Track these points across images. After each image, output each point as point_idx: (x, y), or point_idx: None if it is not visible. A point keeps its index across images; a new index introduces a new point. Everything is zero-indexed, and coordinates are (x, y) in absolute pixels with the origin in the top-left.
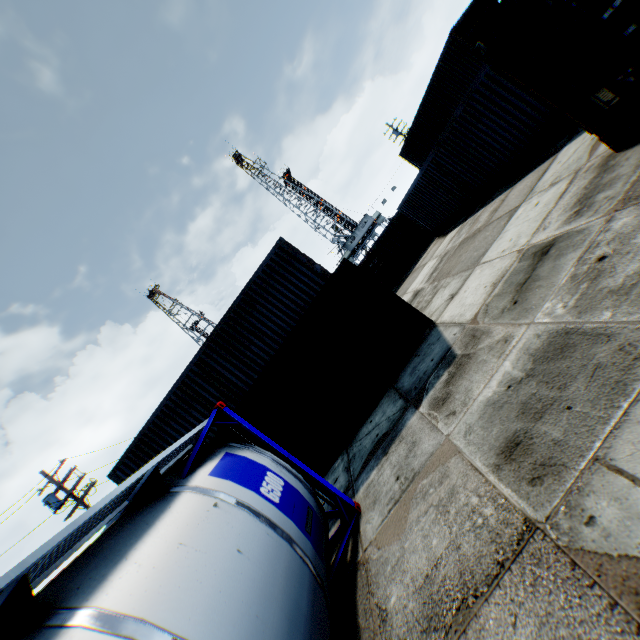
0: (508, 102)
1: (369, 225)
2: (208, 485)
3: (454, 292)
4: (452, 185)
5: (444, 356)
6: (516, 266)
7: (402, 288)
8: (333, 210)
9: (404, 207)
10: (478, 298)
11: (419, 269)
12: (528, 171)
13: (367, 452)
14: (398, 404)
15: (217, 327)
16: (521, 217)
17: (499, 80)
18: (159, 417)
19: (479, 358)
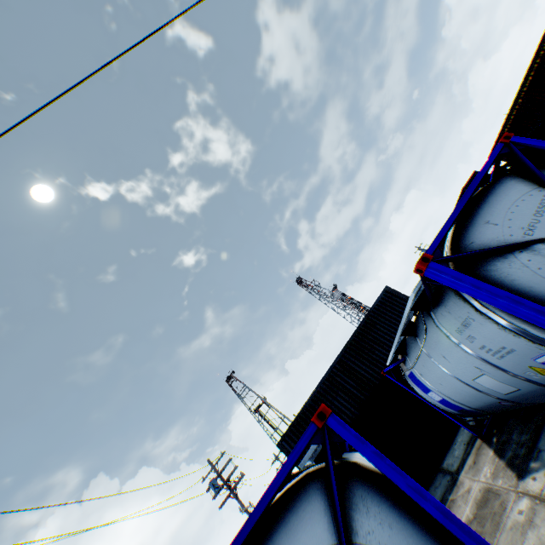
0: None
1: None
2: None
3: None
4: None
5: None
6: None
7: None
8: None
9: None
10: None
11: None
12: None
13: None
14: None
15: (350, 339)
16: None
17: None
18: (313, 400)
19: None
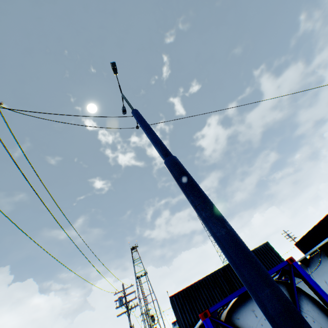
0: None
1: None
2: None
3: None
4: None
5: None
6: None
7: None
8: None
9: None
10: None
11: None
12: None
13: None
14: None
15: None
16: None
17: None
18: (200, 283)
19: None
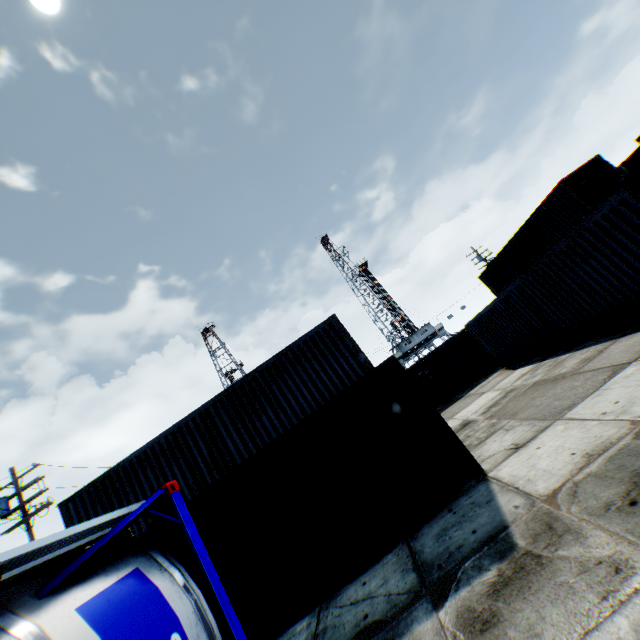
0: (625, 248)
1: (429, 334)
2: (59, 633)
3: (520, 442)
4: (534, 318)
5: (494, 535)
6: (629, 443)
7: (449, 410)
8: (397, 309)
9: (472, 326)
10: (559, 466)
11: (474, 396)
12: (639, 328)
13: (343, 638)
14: (408, 578)
15: (237, 382)
16: (632, 378)
17: (618, 223)
18: (139, 457)
19: (559, 574)
